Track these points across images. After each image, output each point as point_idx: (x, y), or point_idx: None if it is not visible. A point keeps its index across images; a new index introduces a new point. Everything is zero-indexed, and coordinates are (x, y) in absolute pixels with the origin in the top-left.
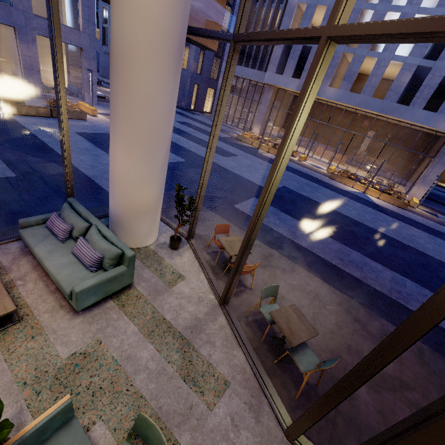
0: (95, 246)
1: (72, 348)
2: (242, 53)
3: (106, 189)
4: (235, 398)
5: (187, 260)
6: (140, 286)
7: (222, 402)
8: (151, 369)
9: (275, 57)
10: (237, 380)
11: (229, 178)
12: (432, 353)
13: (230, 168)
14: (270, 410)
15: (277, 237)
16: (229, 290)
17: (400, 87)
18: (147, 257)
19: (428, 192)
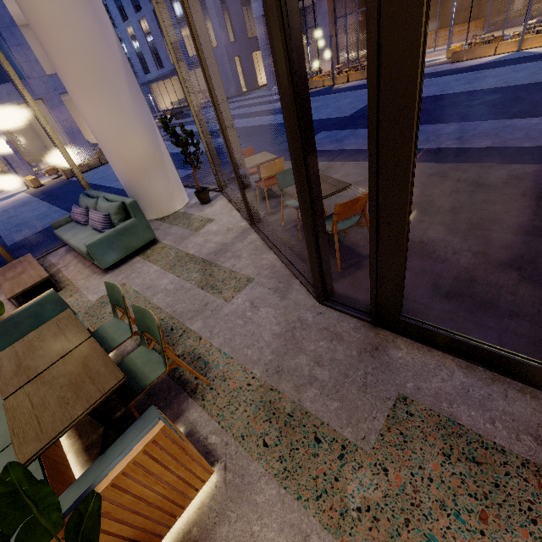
0: (101, 210)
1: (101, 294)
2: None
3: None
4: (258, 288)
5: (219, 207)
6: (166, 240)
7: (241, 294)
8: (170, 289)
9: None
10: (263, 275)
11: None
12: None
13: None
14: (302, 287)
15: (351, 154)
16: (248, 201)
17: None
18: (175, 219)
19: None
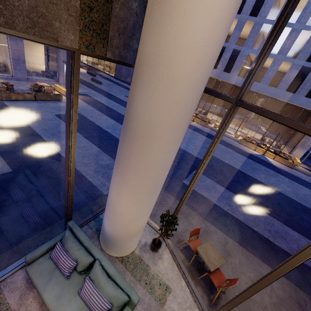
0: (102, 292)
1: None
2: None
3: (87, 176)
4: None
5: (167, 263)
6: (137, 310)
7: None
8: None
9: None
10: None
11: None
12: None
13: None
14: None
15: (221, 213)
16: None
17: (289, 80)
18: (135, 267)
19: (307, 155)
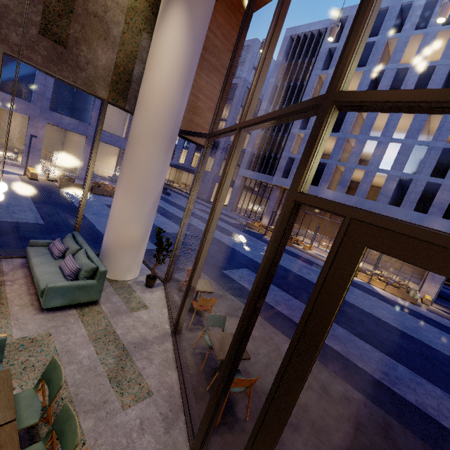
0: (78, 261)
1: (25, 333)
2: (255, 162)
3: None
4: (152, 407)
5: (156, 296)
6: (105, 305)
7: (137, 407)
8: (84, 364)
9: (281, 166)
10: (161, 394)
11: (227, 251)
12: (403, 430)
13: (230, 244)
14: (185, 427)
15: None
16: (180, 317)
17: (389, 192)
18: (121, 288)
19: (439, 289)
